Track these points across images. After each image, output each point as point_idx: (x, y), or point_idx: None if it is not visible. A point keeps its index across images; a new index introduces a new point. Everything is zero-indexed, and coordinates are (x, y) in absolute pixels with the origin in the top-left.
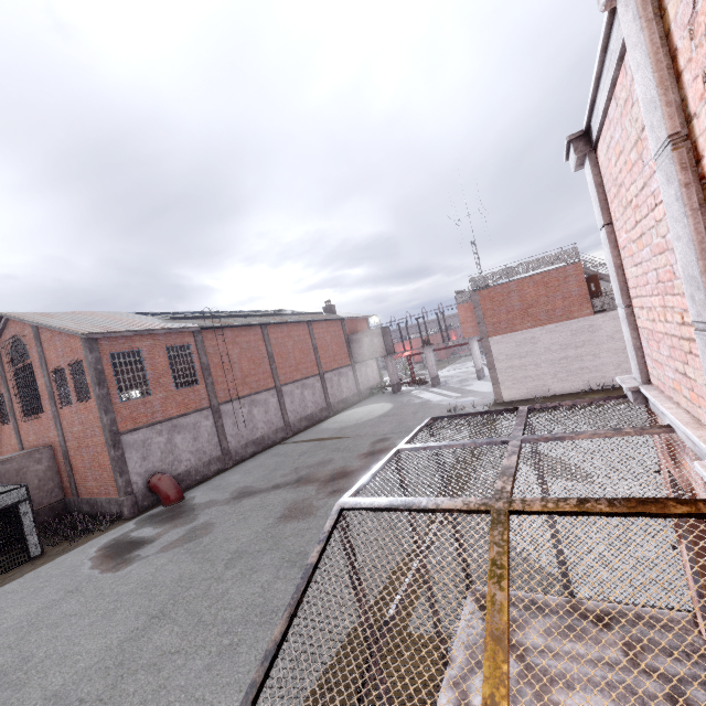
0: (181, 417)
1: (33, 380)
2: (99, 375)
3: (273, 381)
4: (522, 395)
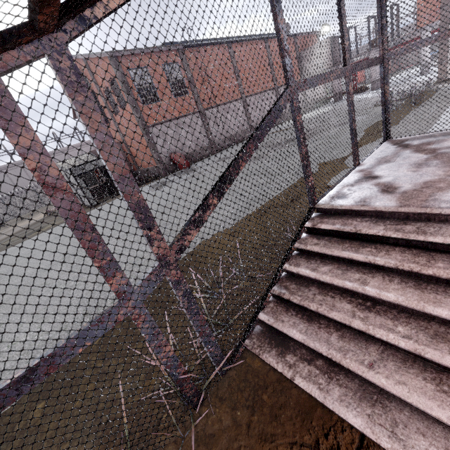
0: (181, 118)
1: (97, 101)
2: (126, 86)
3: (239, 93)
4: None
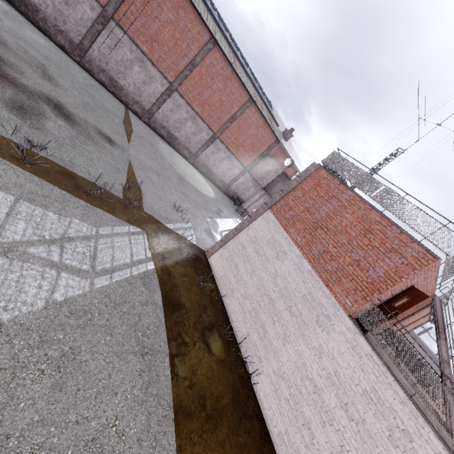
0: None
1: None
2: None
3: (174, 78)
4: (217, 272)
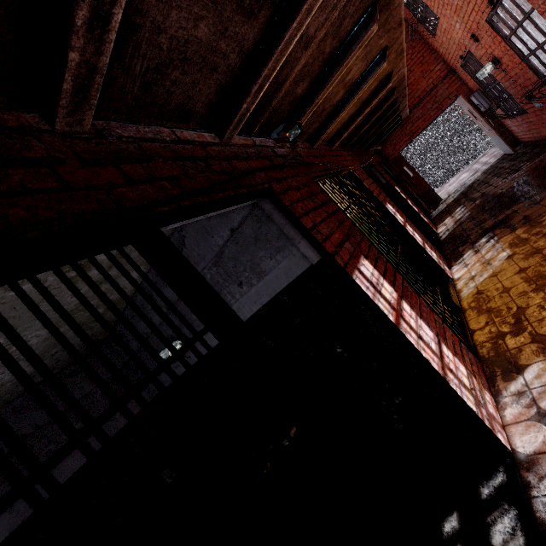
0: None
1: None
2: None
3: None
4: None
